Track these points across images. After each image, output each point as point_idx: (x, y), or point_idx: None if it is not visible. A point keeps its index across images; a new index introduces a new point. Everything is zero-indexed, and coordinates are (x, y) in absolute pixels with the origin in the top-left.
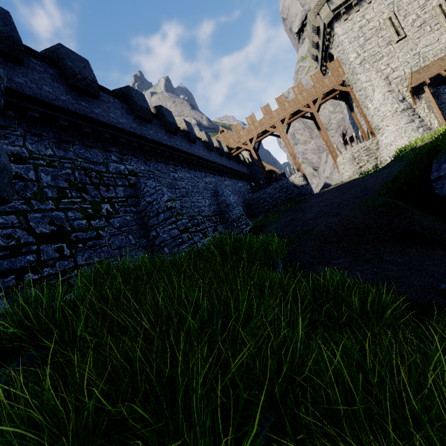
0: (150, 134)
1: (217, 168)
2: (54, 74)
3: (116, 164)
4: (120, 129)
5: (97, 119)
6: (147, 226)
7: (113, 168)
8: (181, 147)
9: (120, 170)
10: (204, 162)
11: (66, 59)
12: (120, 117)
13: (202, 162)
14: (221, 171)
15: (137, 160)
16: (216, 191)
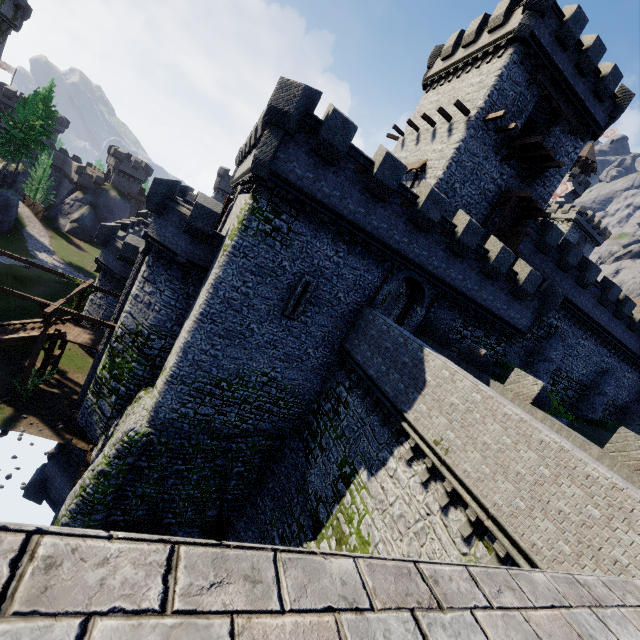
0: (594, 314)
1: (633, 360)
2: (574, 275)
3: (554, 319)
4: (576, 306)
5: (570, 299)
6: (533, 354)
7: (550, 321)
8: (612, 329)
9: (552, 323)
10: (622, 348)
11: (588, 272)
12: (585, 299)
13: (620, 347)
14: (637, 364)
15: (567, 322)
16: (604, 372)
